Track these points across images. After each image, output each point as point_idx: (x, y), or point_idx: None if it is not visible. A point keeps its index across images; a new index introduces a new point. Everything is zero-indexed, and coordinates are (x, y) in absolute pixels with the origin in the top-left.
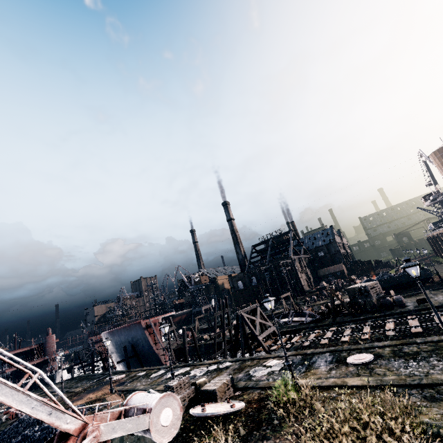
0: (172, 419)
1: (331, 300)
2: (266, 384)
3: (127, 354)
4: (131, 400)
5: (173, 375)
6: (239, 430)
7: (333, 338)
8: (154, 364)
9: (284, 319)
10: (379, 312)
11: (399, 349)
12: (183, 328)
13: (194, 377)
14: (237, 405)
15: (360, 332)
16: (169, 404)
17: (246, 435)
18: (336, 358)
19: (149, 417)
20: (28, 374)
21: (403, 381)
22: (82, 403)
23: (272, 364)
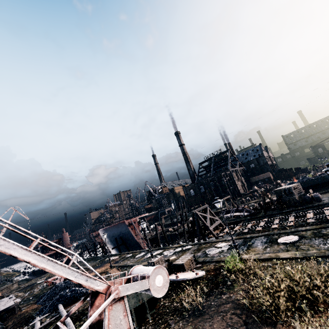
0: (163, 282)
1: (263, 199)
2: (218, 259)
3: (117, 243)
4: (133, 271)
5: (152, 255)
6: (203, 289)
7: (266, 226)
8: (137, 249)
9: (227, 214)
10: (300, 206)
11: (319, 232)
12: (155, 224)
13: (166, 256)
14: (200, 273)
15: (287, 221)
16: (160, 273)
17: (208, 291)
18: (269, 239)
19: (148, 281)
20: (67, 257)
21: (323, 254)
22: (93, 275)
23: (221, 245)
